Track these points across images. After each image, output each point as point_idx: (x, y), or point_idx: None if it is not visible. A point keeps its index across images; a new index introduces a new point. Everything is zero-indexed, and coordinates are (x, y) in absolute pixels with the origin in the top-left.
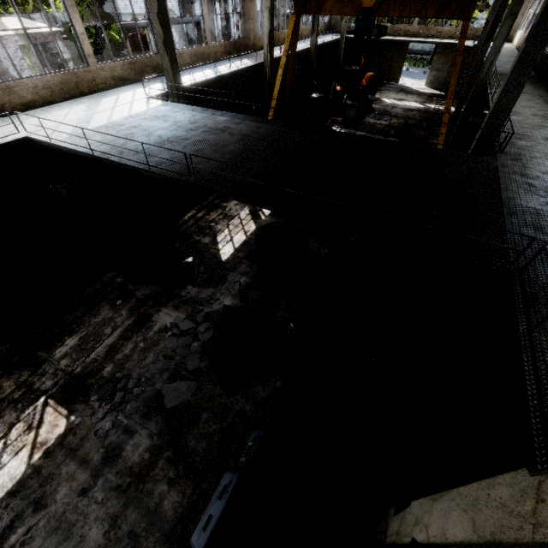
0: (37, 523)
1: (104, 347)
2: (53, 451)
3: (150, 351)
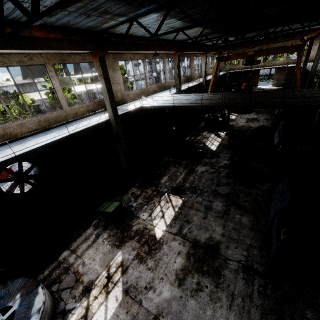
0: (191, 227)
1: (180, 178)
2: (182, 208)
3: (201, 178)
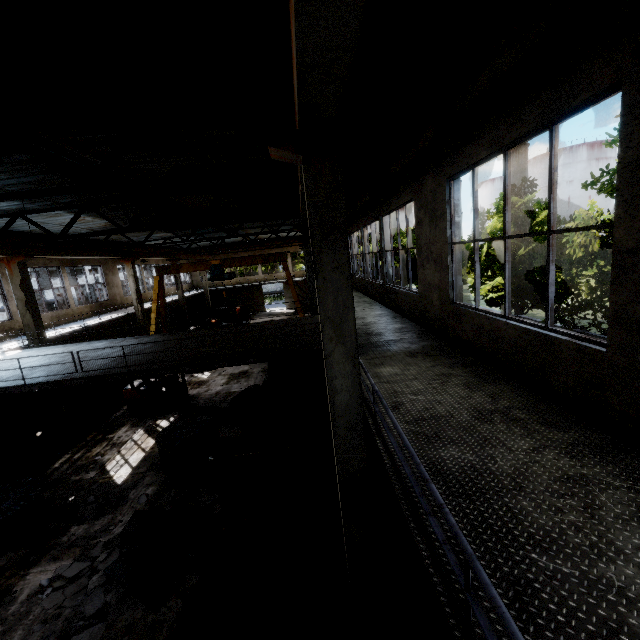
0: None
1: None
2: None
3: (15, 629)
